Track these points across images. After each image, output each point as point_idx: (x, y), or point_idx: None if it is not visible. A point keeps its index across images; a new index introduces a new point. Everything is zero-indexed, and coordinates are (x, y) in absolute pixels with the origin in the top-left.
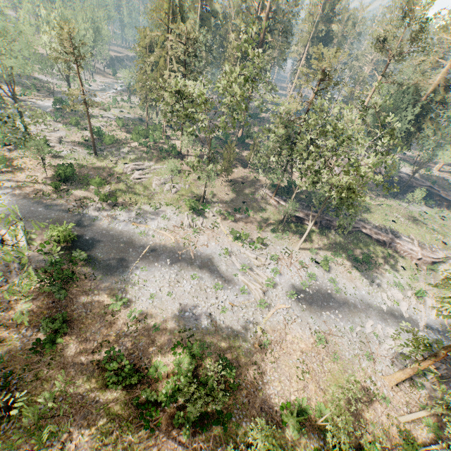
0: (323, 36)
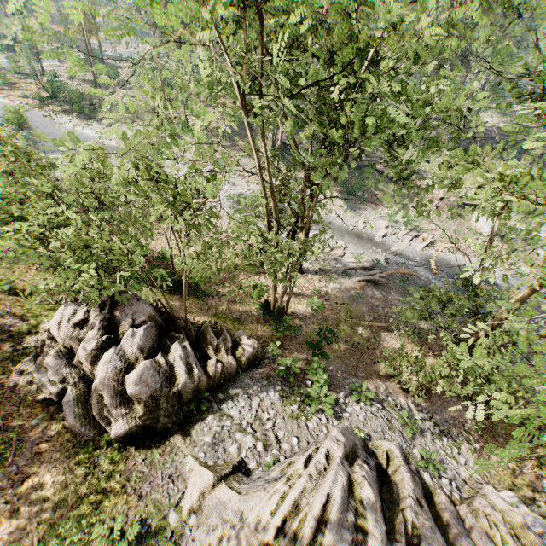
0: None
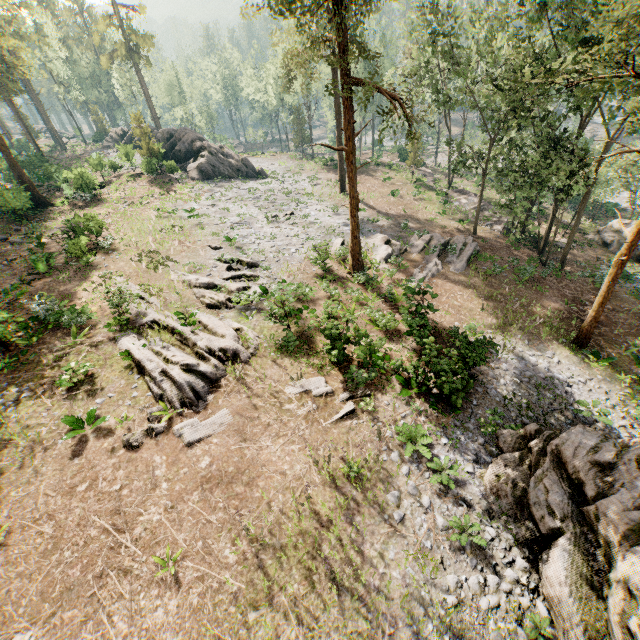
0: None
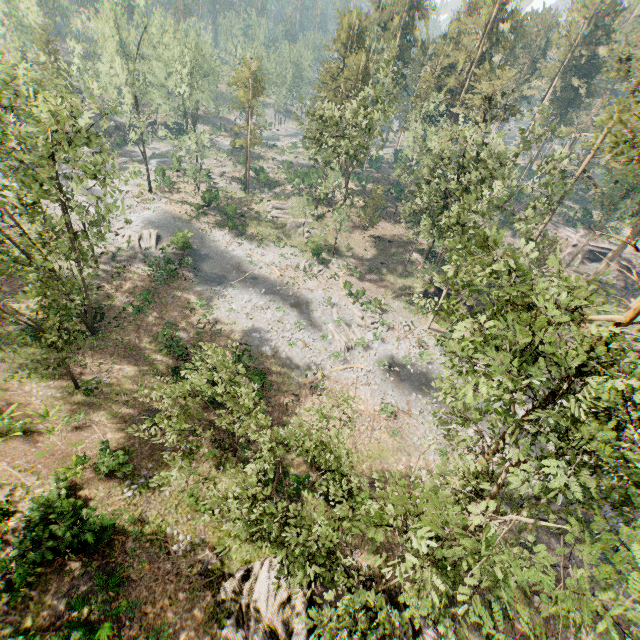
0: (586, 64)
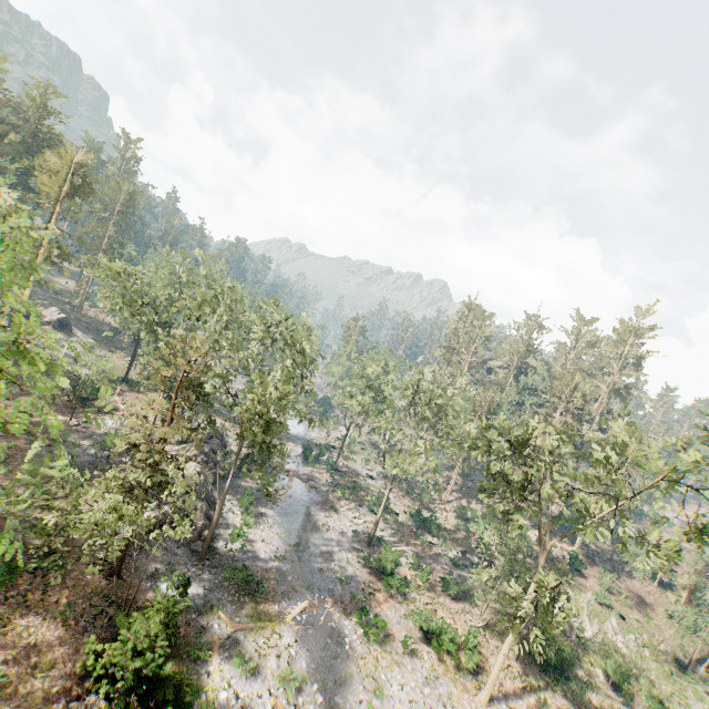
0: None
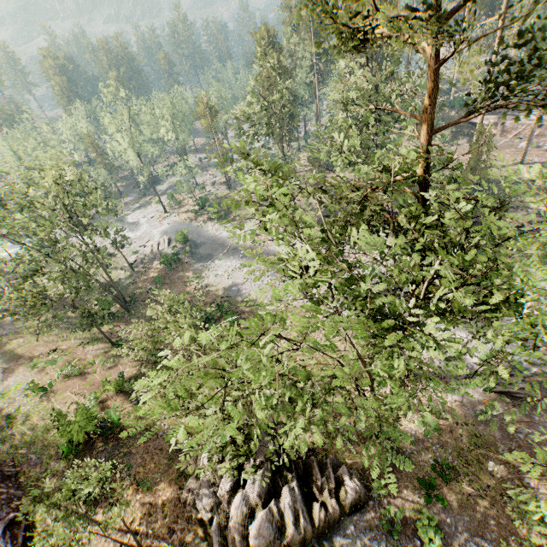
0: None
